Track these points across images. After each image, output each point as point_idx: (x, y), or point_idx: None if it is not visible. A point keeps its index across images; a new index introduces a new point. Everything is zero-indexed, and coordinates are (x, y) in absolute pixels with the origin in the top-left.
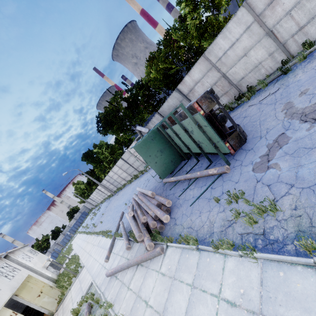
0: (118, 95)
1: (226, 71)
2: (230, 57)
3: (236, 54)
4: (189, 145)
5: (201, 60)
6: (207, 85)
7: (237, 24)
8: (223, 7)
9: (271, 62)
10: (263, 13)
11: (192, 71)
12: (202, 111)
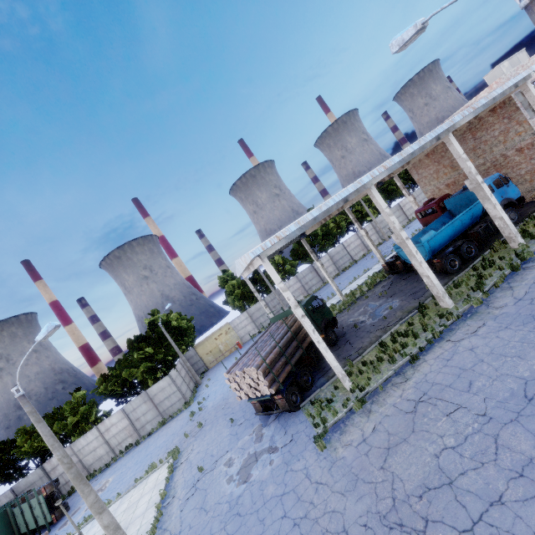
0: None
1: (82, 458)
2: (86, 450)
3: (90, 449)
4: (29, 522)
5: (68, 448)
6: None
7: (92, 434)
8: (91, 418)
9: (108, 457)
10: (104, 432)
11: None
12: (46, 493)
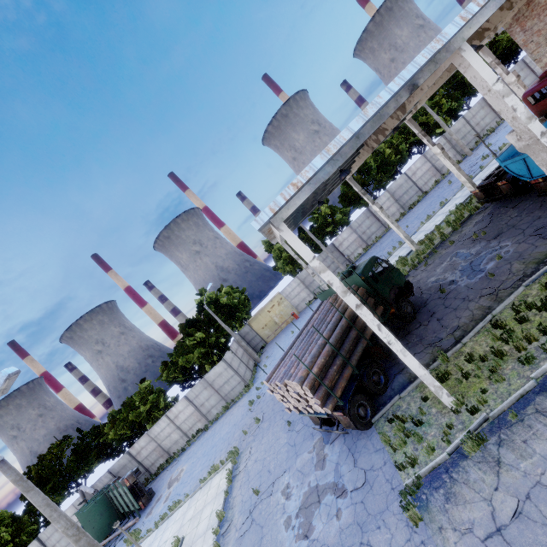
0: (67, 441)
1: (160, 442)
2: (162, 436)
3: (165, 434)
4: (124, 505)
5: (146, 435)
6: (150, 450)
7: (163, 422)
8: (161, 406)
9: (183, 440)
10: (174, 419)
11: (140, 441)
12: (129, 483)
